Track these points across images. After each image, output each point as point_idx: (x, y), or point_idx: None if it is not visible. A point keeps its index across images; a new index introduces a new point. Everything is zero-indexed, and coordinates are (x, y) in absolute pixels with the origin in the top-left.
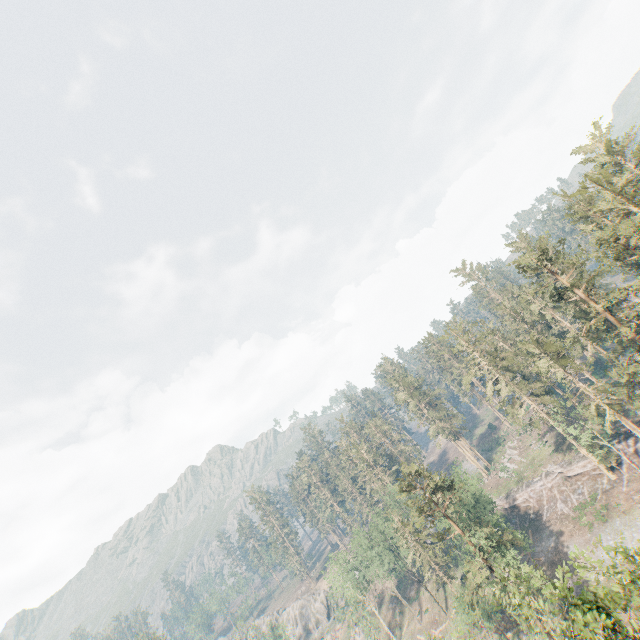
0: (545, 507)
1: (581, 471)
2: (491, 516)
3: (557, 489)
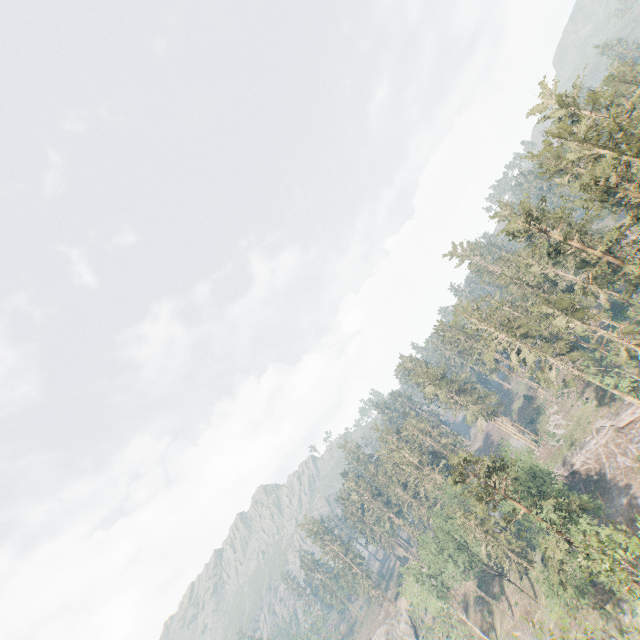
0: (605, 465)
1: (630, 419)
2: (553, 487)
3: (612, 443)
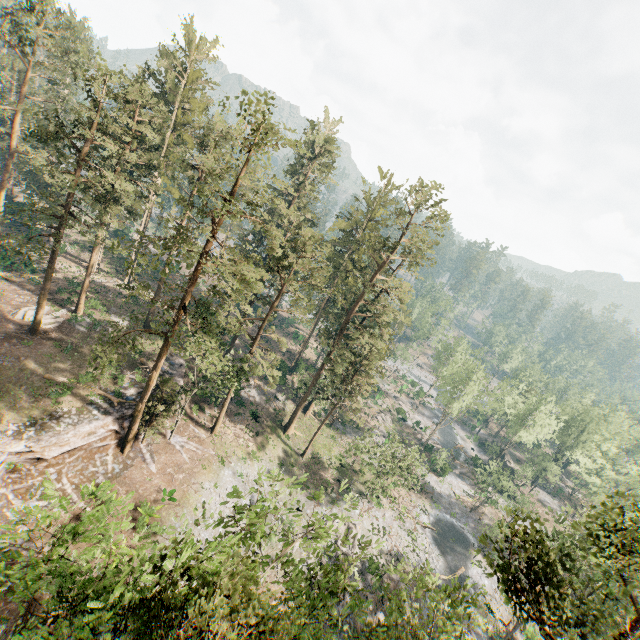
0: None
1: (84, 444)
2: None
3: None
